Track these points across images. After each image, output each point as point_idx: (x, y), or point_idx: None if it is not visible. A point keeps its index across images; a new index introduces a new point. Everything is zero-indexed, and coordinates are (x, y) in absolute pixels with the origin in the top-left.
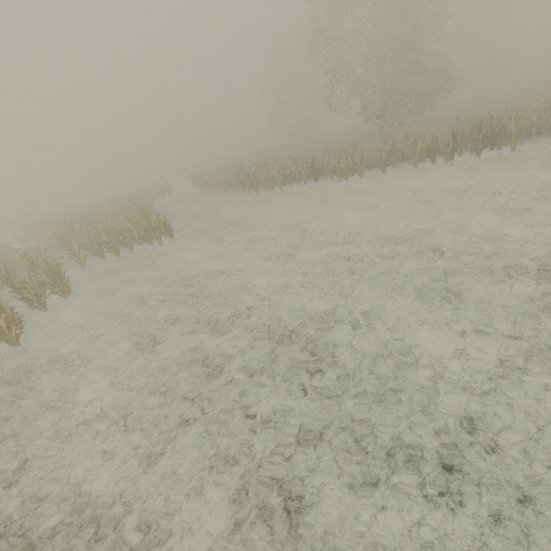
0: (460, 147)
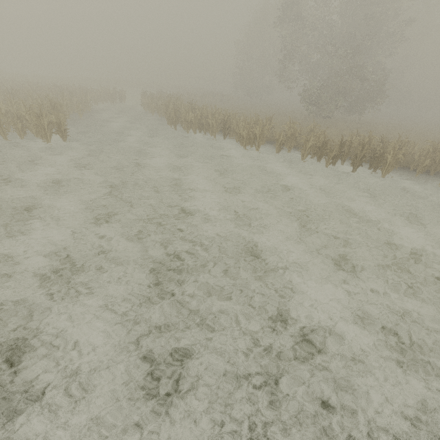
0: (345, 157)
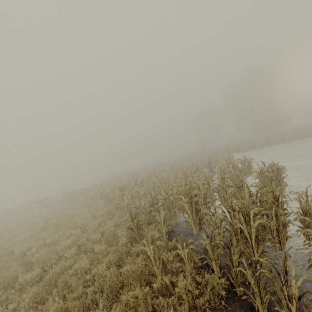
0: None
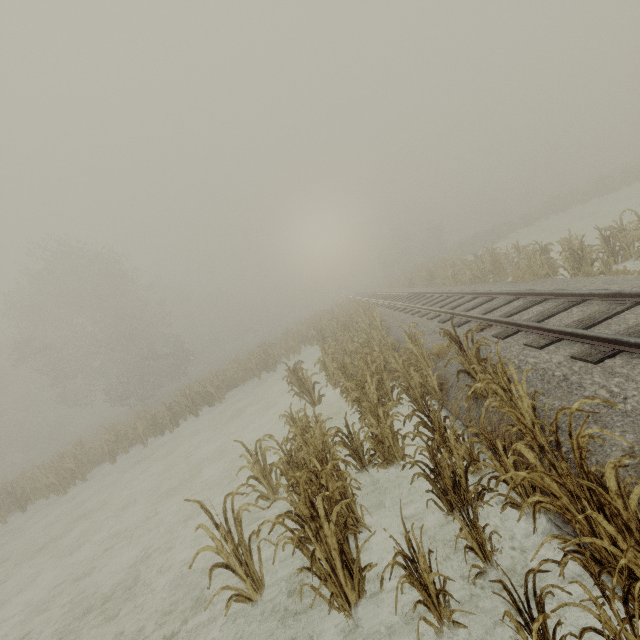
0: (183, 414)
